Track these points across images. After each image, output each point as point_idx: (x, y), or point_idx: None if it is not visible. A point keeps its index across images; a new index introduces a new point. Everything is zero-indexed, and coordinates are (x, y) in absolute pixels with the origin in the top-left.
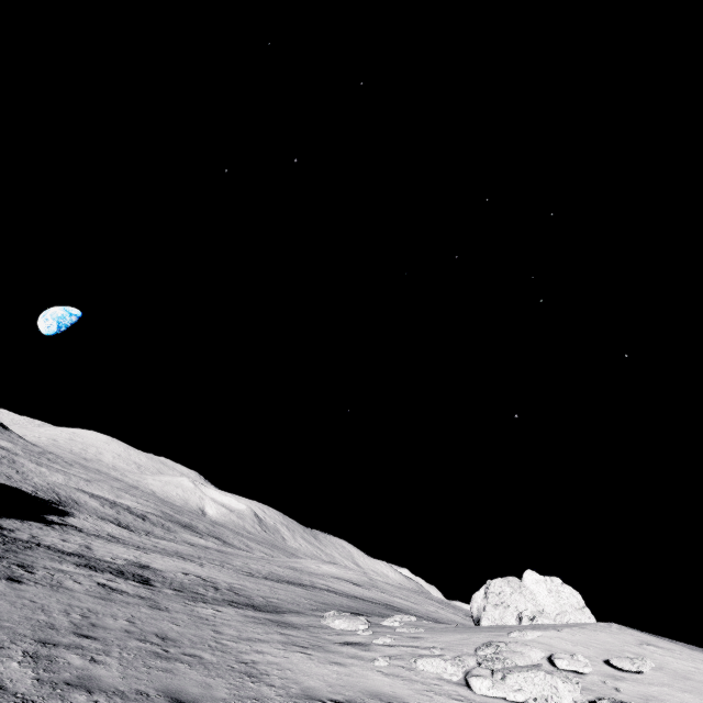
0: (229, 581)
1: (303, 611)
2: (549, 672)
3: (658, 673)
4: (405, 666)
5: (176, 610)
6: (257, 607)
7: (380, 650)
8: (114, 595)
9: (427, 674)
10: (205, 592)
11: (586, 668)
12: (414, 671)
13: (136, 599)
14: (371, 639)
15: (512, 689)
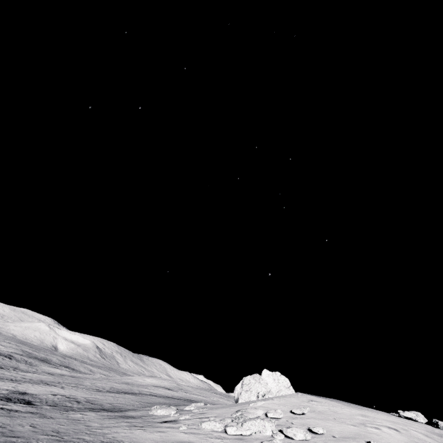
0: (85, 396)
1: (137, 408)
2: (262, 419)
3: (312, 413)
4: (196, 427)
5: (57, 417)
6: (108, 410)
7: (183, 422)
8: (13, 413)
9: (207, 430)
10: (72, 405)
11: (280, 415)
12: (200, 429)
13: (29, 414)
14: (178, 418)
15: (245, 429)
